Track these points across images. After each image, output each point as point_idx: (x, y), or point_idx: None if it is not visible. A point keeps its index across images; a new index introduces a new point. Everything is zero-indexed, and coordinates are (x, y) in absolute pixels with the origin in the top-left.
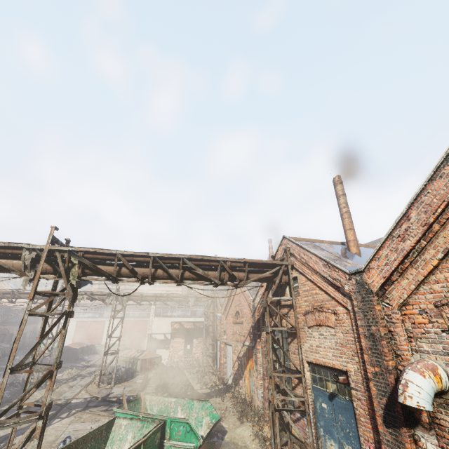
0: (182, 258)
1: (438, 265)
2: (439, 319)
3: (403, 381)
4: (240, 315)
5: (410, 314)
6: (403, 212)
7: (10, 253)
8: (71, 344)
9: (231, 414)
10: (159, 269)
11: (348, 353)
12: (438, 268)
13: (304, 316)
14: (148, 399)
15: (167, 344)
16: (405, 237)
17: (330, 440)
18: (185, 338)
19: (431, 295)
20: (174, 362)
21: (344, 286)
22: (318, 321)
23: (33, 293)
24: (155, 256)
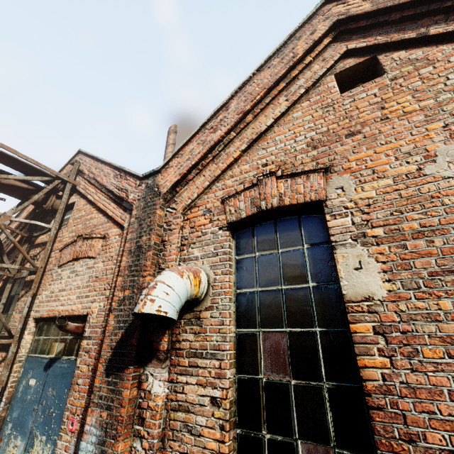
0: None
1: (239, 159)
2: (221, 216)
3: (153, 283)
4: None
5: (193, 218)
6: (225, 100)
7: None
8: None
9: None
10: None
11: (100, 287)
12: (238, 162)
13: (61, 251)
14: None
15: None
16: (218, 127)
17: (15, 440)
18: None
19: (222, 191)
20: None
21: (130, 195)
22: (77, 253)
23: None
24: None
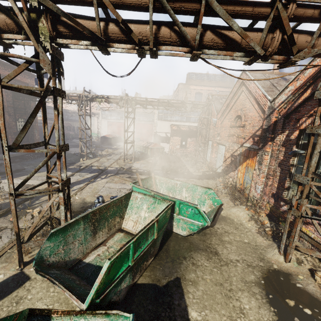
0: None
1: None
2: None
3: None
4: (243, 119)
5: None
6: None
7: None
8: (106, 135)
9: (224, 195)
10: (164, 26)
11: None
12: None
13: None
14: (157, 178)
15: (167, 140)
16: None
17: None
18: (181, 137)
19: None
20: (173, 152)
21: None
22: None
23: None
24: None
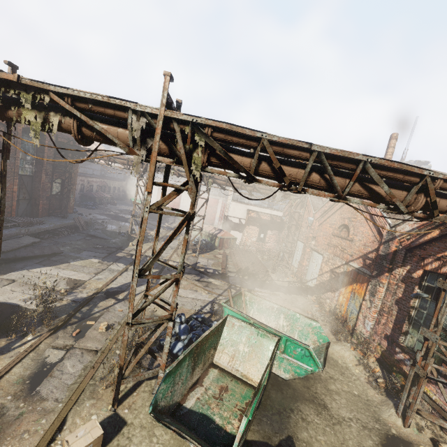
0: (364, 162)
1: None
2: None
3: None
4: (351, 231)
5: None
6: None
7: (112, 116)
8: None
9: (321, 323)
10: (315, 172)
11: None
12: None
13: None
14: (248, 296)
15: (241, 228)
16: None
17: None
18: (260, 227)
19: None
20: (247, 246)
21: None
22: None
23: (151, 185)
24: (321, 151)
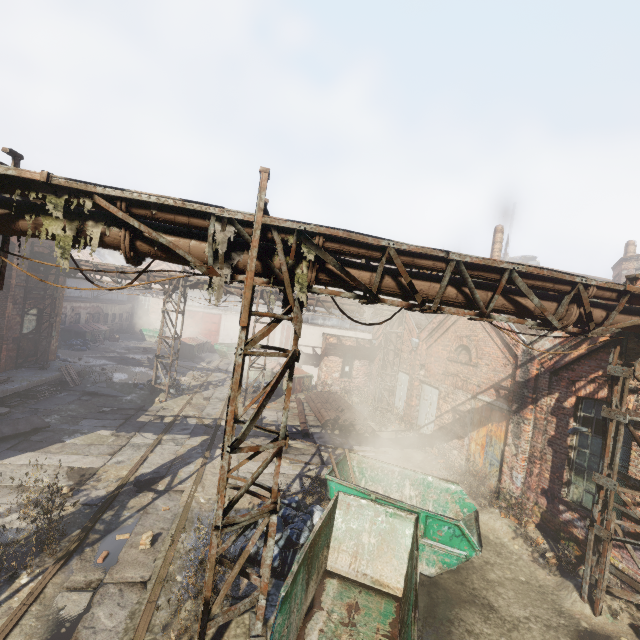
0: (510, 271)
1: None
2: None
3: None
4: (474, 354)
5: None
6: None
7: (185, 224)
8: (184, 338)
9: None
10: (451, 285)
11: None
12: None
13: None
14: (355, 459)
15: (316, 361)
16: None
17: None
18: (343, 357)
19: None
20: (328, 385)
21: None
22: None
23: (246, 317)
24: (460, 261)
